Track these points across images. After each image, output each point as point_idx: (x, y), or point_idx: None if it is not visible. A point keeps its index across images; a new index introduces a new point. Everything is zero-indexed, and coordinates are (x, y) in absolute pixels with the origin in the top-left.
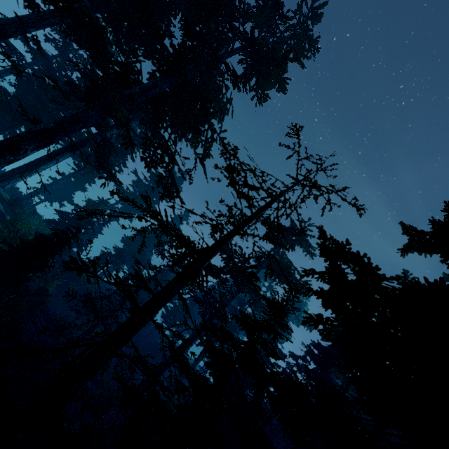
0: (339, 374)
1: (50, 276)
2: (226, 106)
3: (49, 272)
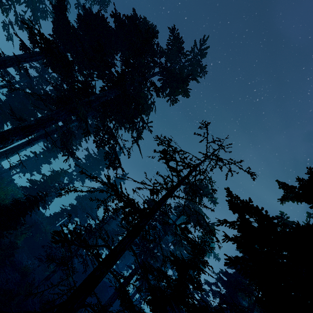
0: (245, 297)
1: (19, 231)
2: (151, 106)
3: (19, 228)
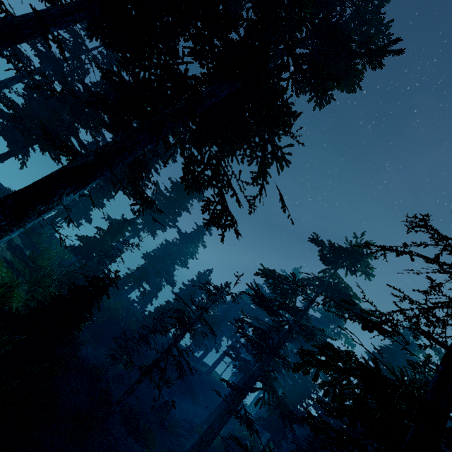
0: None
1: None
2: None
3: None
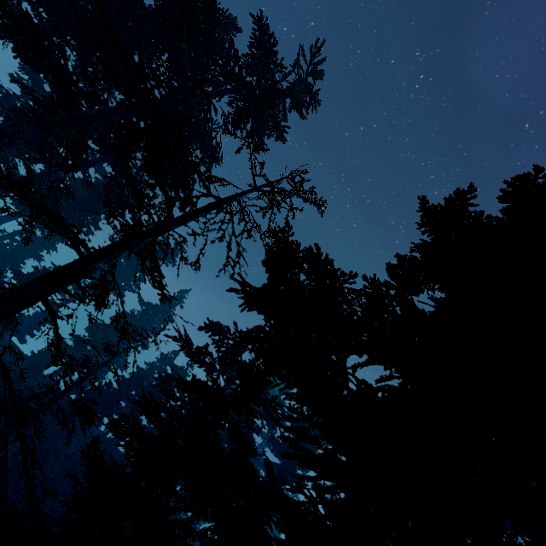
0: None
1: None
2: (215, 150)
3: None
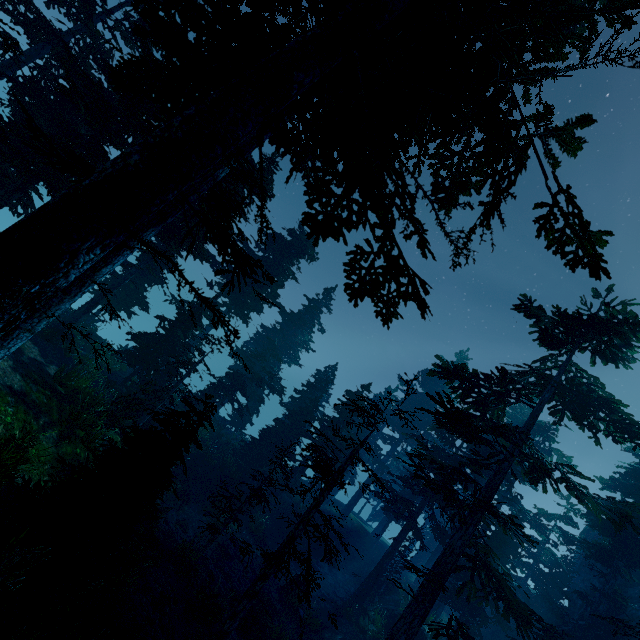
0: None
1: None
2: None
3: None
